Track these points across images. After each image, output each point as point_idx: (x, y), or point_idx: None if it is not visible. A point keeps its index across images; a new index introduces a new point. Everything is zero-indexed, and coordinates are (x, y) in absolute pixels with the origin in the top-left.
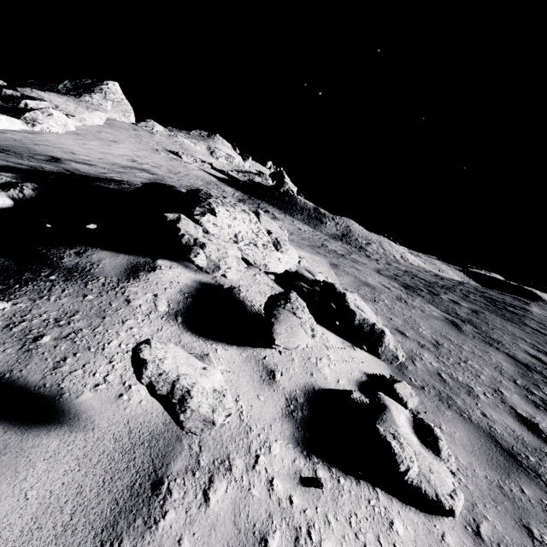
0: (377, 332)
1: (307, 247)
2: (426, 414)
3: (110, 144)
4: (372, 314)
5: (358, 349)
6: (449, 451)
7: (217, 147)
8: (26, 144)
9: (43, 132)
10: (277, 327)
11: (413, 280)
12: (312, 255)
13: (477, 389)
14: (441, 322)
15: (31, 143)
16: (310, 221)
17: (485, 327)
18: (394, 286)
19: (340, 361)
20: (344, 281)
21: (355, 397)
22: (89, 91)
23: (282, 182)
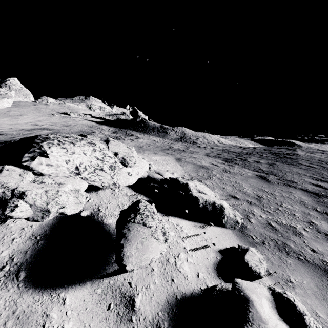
0: (218, 208)
1: (159, 151)
2: (276, 273)
3: (17, 117)
4: (210, 192)
5: (208, 227)
6: (316, 324)
7: (92, 104)
8: None
9: None
10: (126, 249)
11: (229, 155)
12: (162, 157)
13: (298, 227)
14: (255, 179)
15: None
16: (160, 134)
17: (281, 174)
18: (219, 162)
19: (196, 248)
20: (187, 169)
21: (217, 288)
22: None
23: (137, 115)
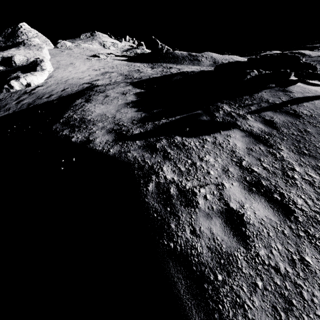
0: None
1: None
2: None
3: (73, 66)
4: None
5: None
6: None
7: (104, 40)
8: (64, 83)
9: (50, 74)
10: None
11: None
12: None
13: None
14: None
15: (62, 82)
16: (193, 63)
17: None
18: None
19: None
20: None
21: None
22: (16, 38)
23: (158, 46)
